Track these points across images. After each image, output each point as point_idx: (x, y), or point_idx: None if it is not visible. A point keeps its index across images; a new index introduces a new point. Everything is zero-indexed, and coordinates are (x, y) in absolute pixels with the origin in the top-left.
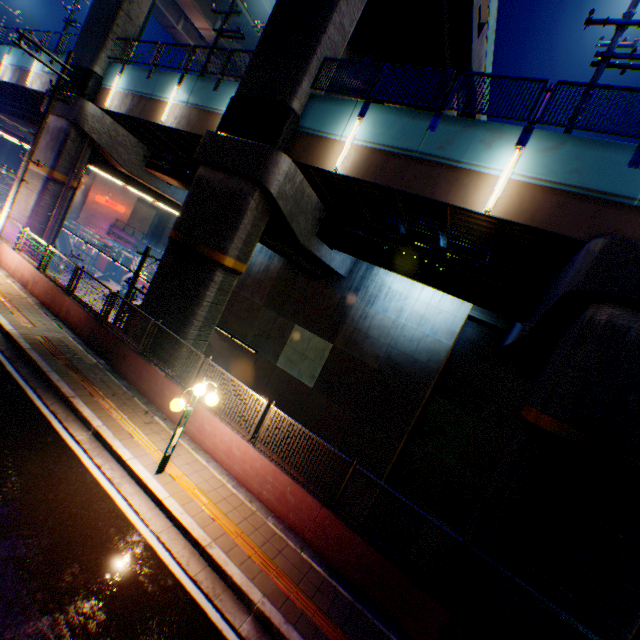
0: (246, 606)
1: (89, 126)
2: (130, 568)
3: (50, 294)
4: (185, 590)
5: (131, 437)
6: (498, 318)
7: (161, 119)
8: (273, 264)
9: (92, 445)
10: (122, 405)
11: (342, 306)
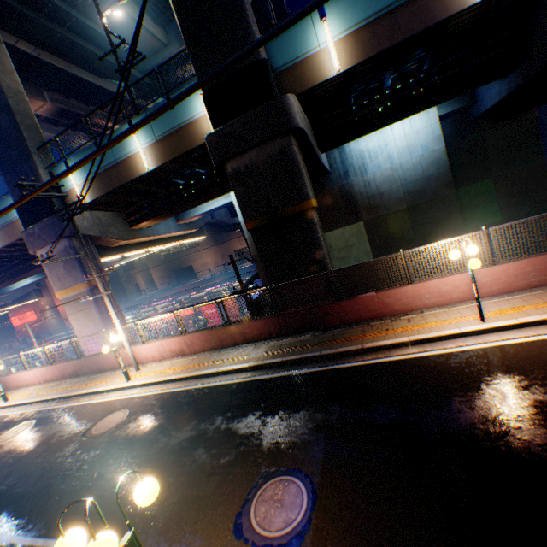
0: None
1: (82, 228)
2: None
3: (211, 339)
4: None
5: (428, 328)
6: (460, 100)
7: (142, 169)
8: None
9: (427, 347)
10: (380, 329)
11: (345, 193)
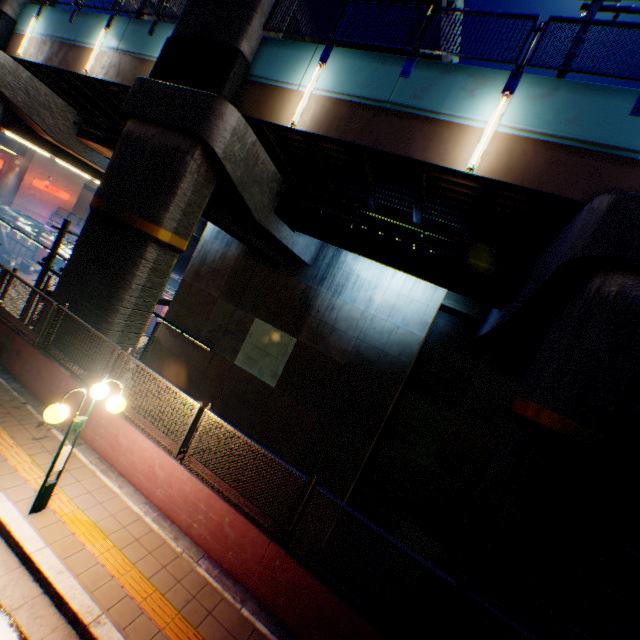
0: None
1: None
2: None
3: None
4: None
5: (4, 460)
6: (472, 307)
7: (86, 69)
8: (230, 251)
9: None
10: (3, 416)
11: (307, 297)
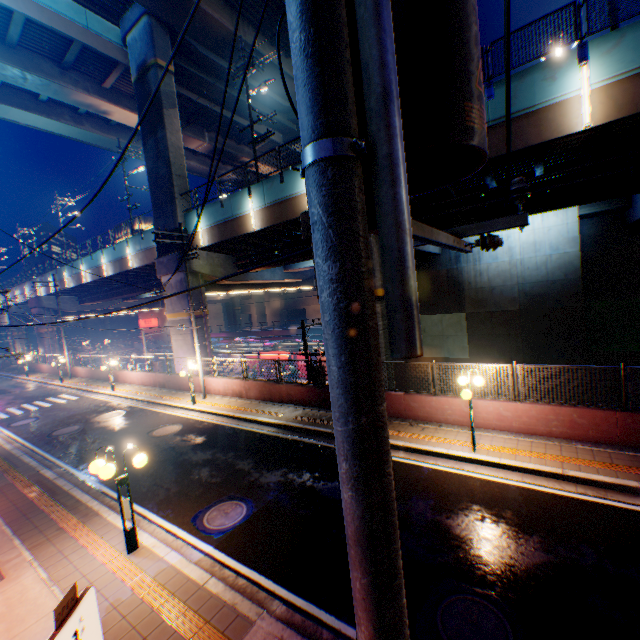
0: (630, 493)
1: (197, 266)
2: (535, 501)
3: (264, 391)
4: (582, 500)
5: (428, 441)
6: (611, 201)
7: (250, 228)
8: None
9: (413, 456)
10: (393, 428)
11: (452, 278)
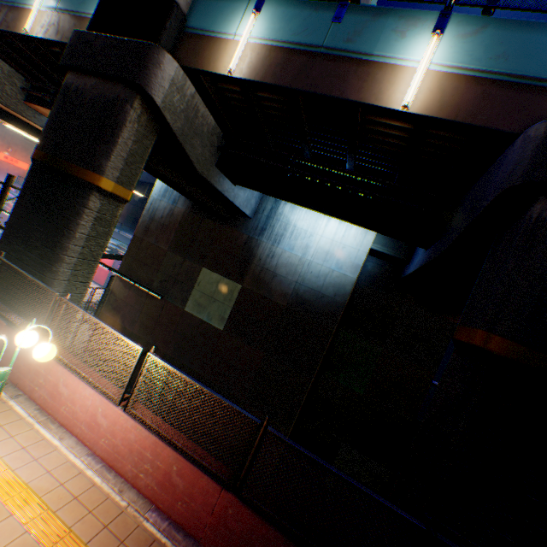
0: None
1: None
2: None
3: None
4: None
5: None
6: (398, 250)
7: (25, 29)
8: (177, 208)
9: None
10: None
11: (249, 246)
